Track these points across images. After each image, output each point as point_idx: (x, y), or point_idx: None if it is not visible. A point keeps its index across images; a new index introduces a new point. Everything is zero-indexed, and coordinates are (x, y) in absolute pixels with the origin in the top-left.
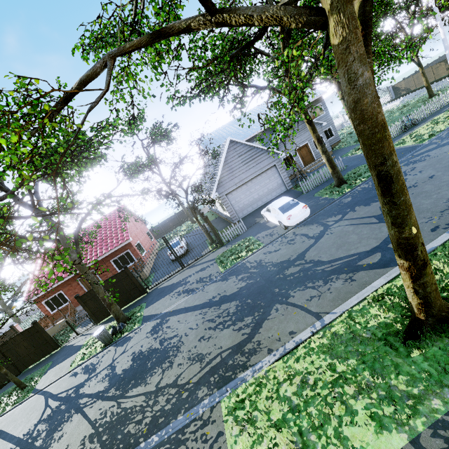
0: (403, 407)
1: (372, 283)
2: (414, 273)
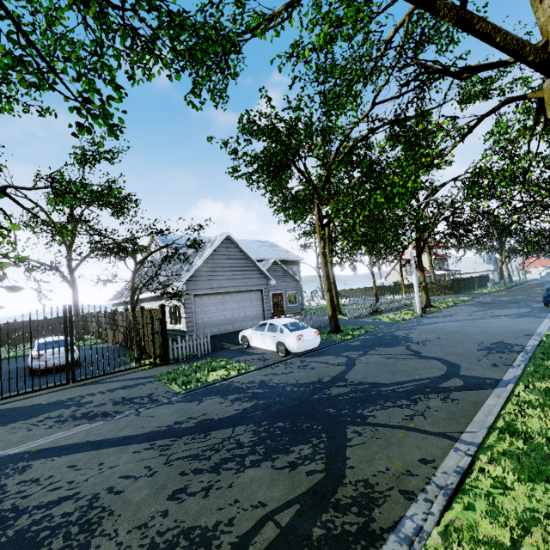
0: None
1: (486, 402)
2: None
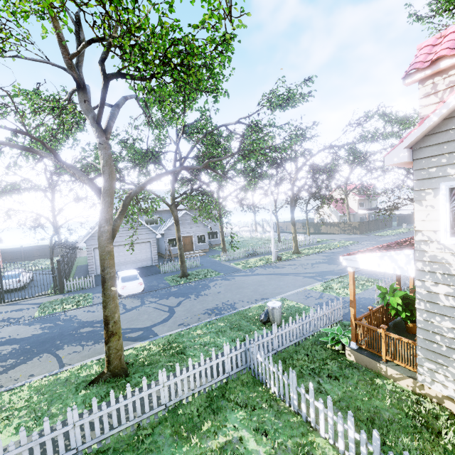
0: (41, 421)
1: None
2: (106, 339)
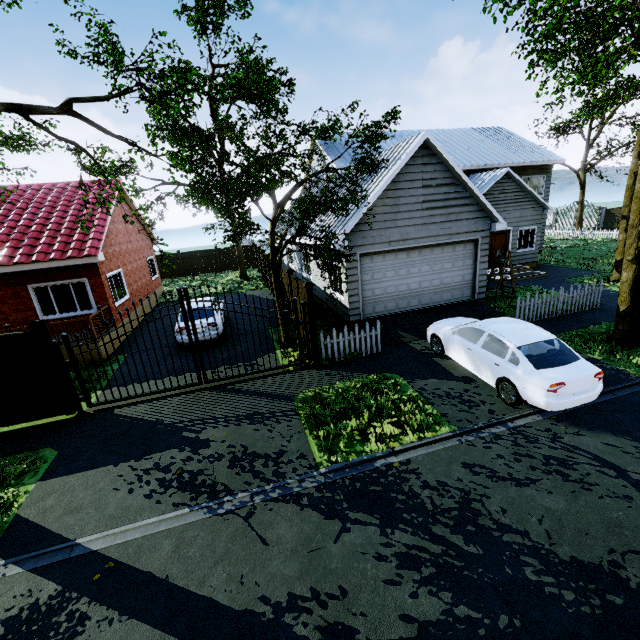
0: None
1: None
2: None
